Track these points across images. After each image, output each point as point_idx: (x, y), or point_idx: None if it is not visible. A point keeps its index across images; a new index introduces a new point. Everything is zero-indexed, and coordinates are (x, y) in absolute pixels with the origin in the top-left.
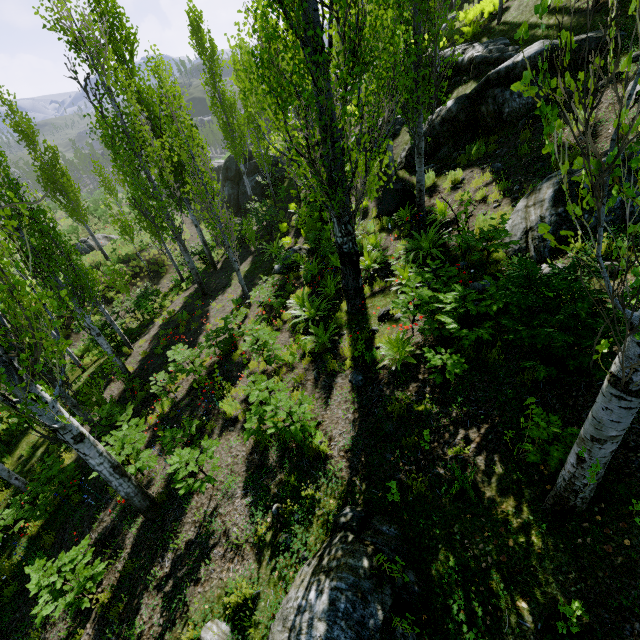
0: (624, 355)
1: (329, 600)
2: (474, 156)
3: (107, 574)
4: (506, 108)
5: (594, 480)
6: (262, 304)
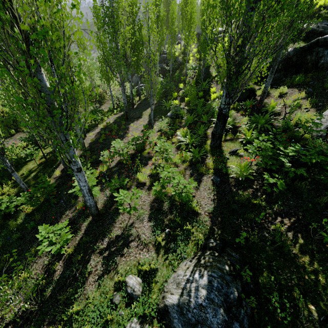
0: None
1: (208, 280)
2: (296, 82)
3: (71, 240)
4: (322, 60)
5: None
6: (161, 131)
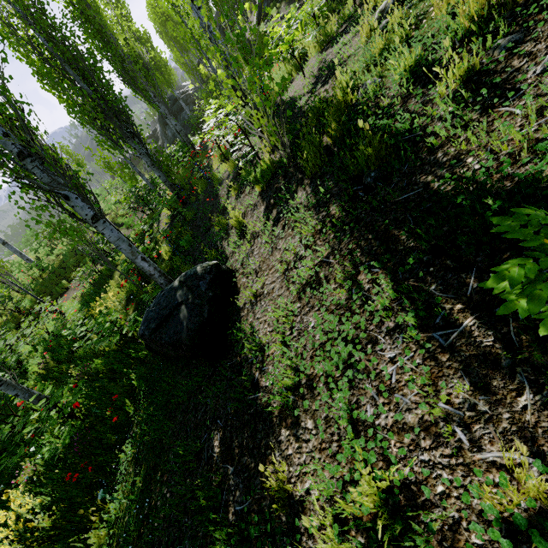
0: None
1: None
2: None
3: (257, 158)
4: None
5: None
6: None
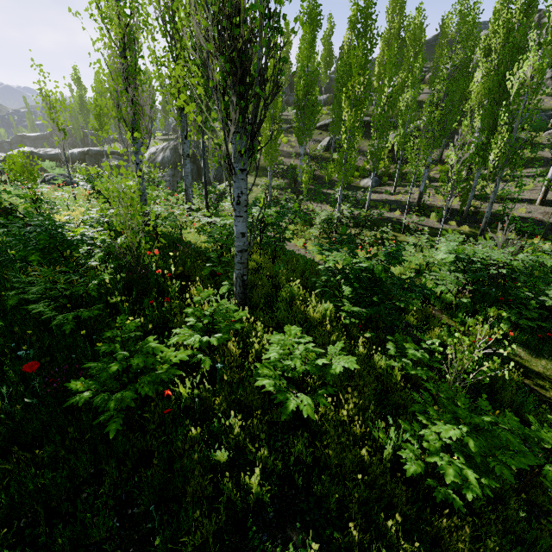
0: None
1: None
2: None
3: None
4: None
5: None
6: None
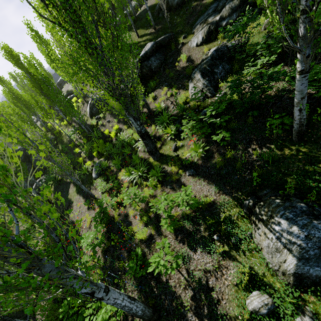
0: (301, 62)
1: (285, 220)
2: (153, 86)
3: None
4: (152, 67)
5: (307, 112)
6: (107, 190)
